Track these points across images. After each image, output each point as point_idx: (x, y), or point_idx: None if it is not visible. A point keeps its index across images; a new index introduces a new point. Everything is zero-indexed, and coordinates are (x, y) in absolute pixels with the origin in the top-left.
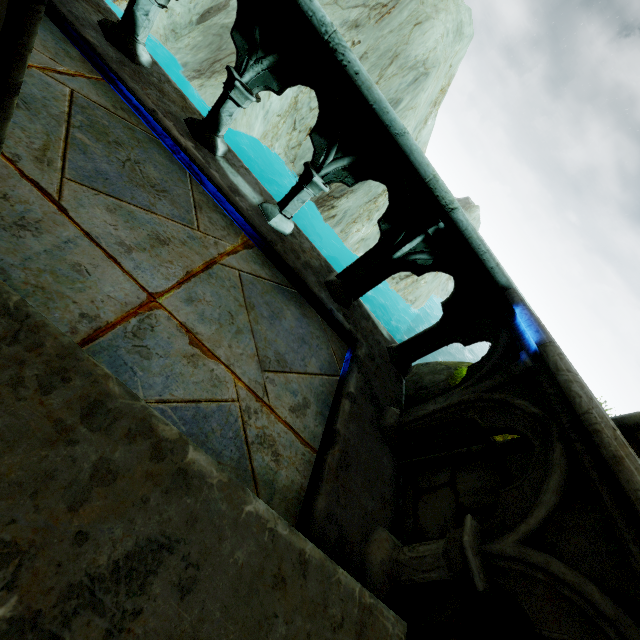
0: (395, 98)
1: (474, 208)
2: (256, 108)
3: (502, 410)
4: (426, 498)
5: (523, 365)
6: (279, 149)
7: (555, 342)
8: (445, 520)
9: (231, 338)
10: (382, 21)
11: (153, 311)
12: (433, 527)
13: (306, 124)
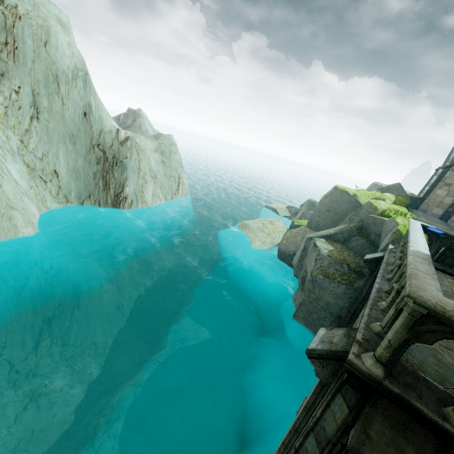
0: (85, 105)
1: (140, 113)
2: (23, 201)
3: (446, 244)
4: (445, 261)
5: (442, 236)
6: (52, 204)
7: (446, 231)
8: (452, 260)
9: (440, 278)
10: (18, 58)
11: (451, 285)
12: (451, 262)
13: (49, 171)
